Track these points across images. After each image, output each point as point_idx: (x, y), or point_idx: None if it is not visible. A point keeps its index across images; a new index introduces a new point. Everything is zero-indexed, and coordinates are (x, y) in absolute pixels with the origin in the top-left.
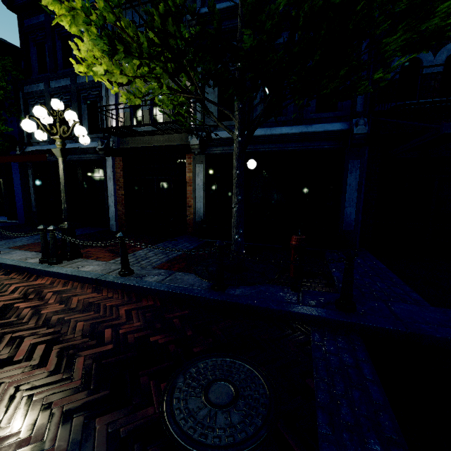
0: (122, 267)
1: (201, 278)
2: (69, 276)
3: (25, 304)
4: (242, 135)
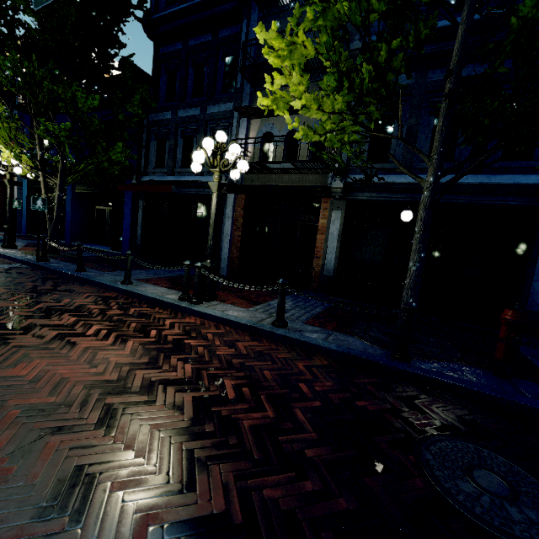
0: (278, 317)
1: (370, 343)
2: (219, 319)
3: (194, 341)
4: (436, 183)
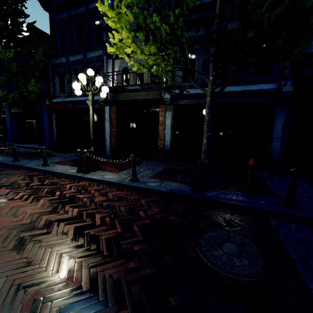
0: (133, 176)
1: (184, 185)
2: (99, 181)
3: (82, 195)
4: (213, 92)
